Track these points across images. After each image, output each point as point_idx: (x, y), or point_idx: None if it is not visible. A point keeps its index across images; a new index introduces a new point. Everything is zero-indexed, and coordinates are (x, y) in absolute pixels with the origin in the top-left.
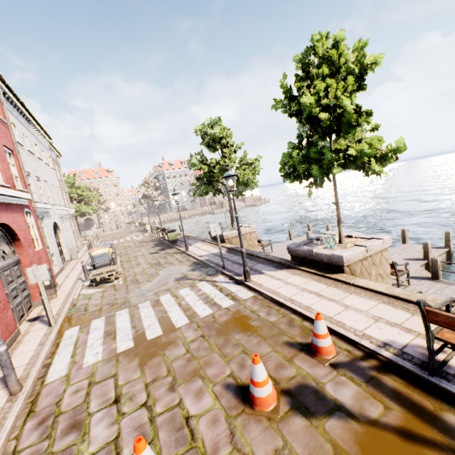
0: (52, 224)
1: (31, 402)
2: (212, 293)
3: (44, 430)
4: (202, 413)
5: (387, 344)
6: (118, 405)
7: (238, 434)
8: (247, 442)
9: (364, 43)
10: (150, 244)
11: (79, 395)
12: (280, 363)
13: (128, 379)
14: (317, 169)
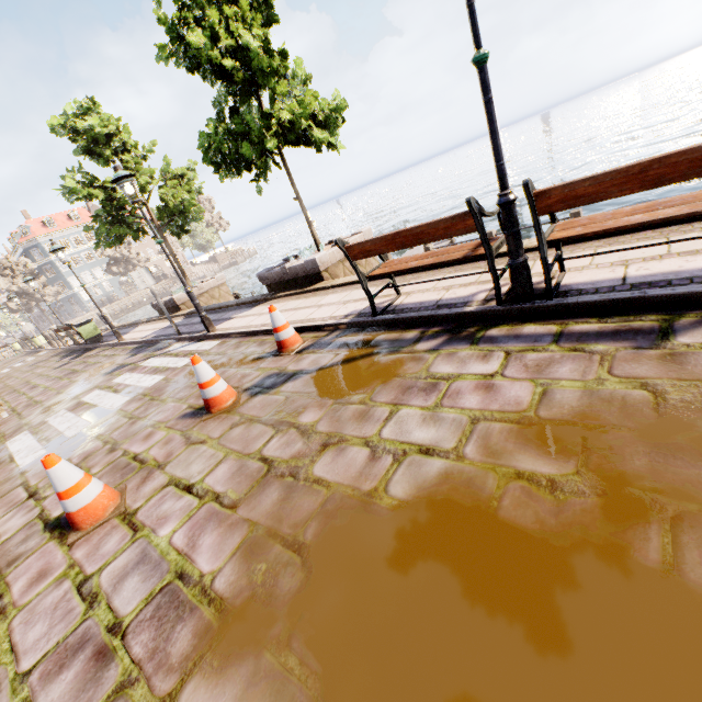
0: None
1: None
2: (165, 362)
3: None
4: (154, 445)
5: (349, 315)
6: (35, 497)
7: (195, 436)
8: (204, 435)
9: None
10: (52, 360)
11: None
12: (245, 375)
13: (45, 476)
14: (248, 146)
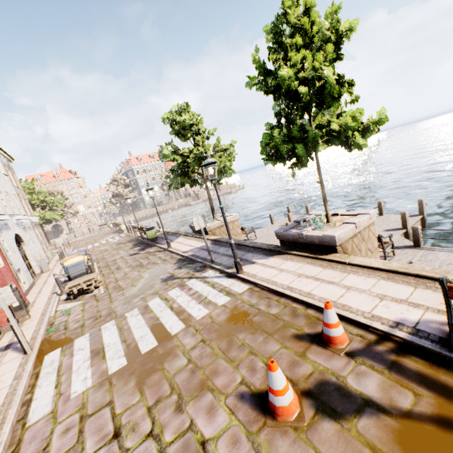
0: (14, 236)
1: (12, 452)
2: (205, 290)
3: None
4: (219, 434)
5: (399, 323)
6: (119, 440)
7: None
8: None
9: (337, 8)
10: (128, 245)
11: (71, 435)
12: (293, 360)
13: (126, 405)
14: (301, 148)
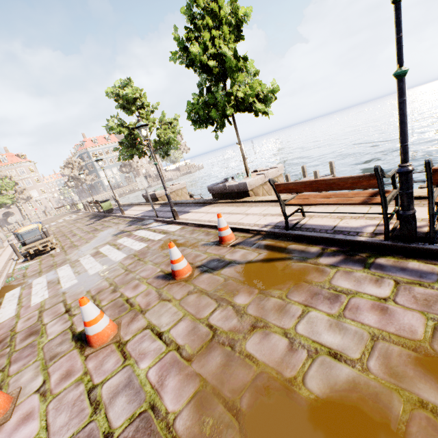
0: None
1: None
2: (147, 234)
3: (3, 345)
4: (139, 294)
5: (268, 225)
6: (69, 313)
7: (164, 294)
8: (170, 295)
9: None
10: (85, 219)
11: (32, 320)
12: (197, 255)
13: (76, 299)
14: (215, 112)
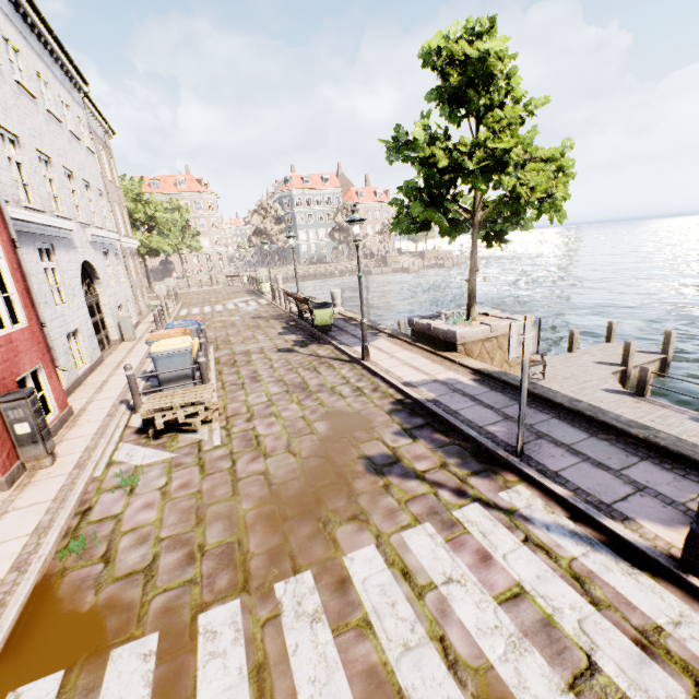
0: (80, 265)
1: None
2: (558, 601)
3: None
4: None
5: None
6: None
7: None
8: None
9: None
10: (273, 326)
11: None
12: None
13: None
14: None
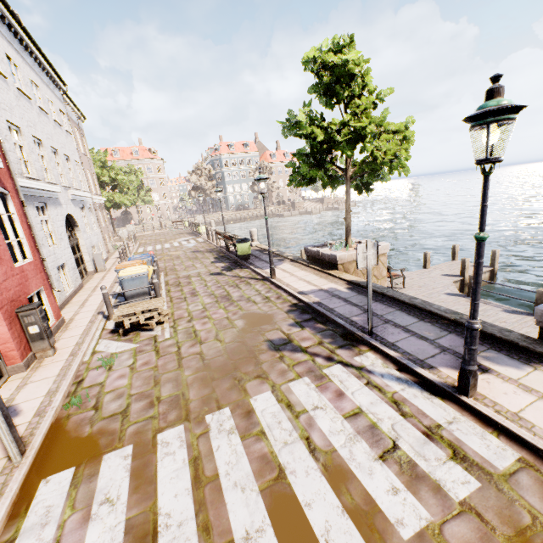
0: (64, 217)
1: None
2: (381, 415)
3: None
4: None
5: None
6: None
7: None
8: None
9: None
10: (207, 257)
11: None
12: None
13: None
14: None
